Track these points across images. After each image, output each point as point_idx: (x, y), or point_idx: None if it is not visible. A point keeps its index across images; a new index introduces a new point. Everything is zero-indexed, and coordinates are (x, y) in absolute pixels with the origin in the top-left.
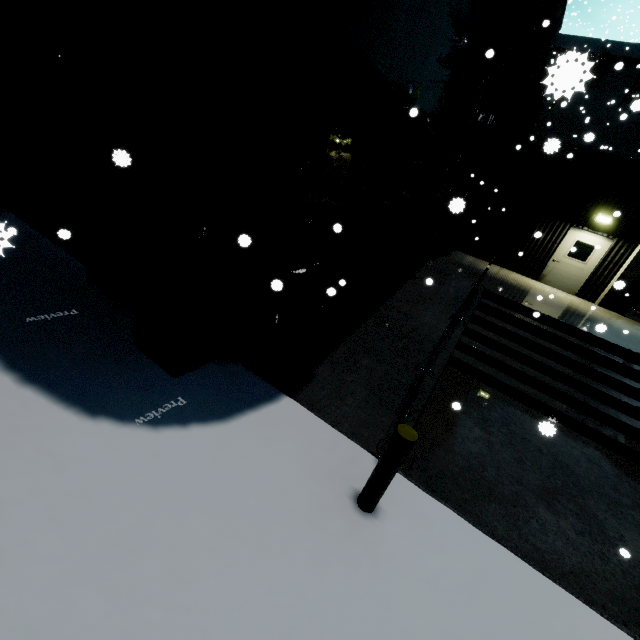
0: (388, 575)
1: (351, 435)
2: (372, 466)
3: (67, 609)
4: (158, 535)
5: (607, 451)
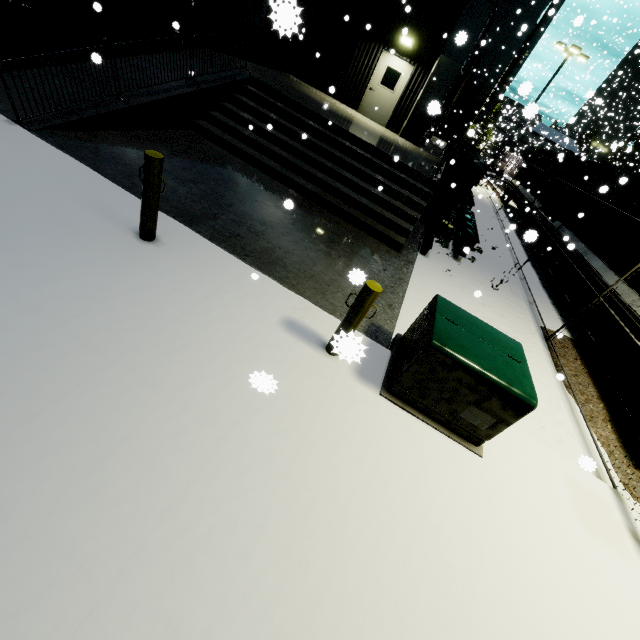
0: None
1: (0, 111)
2: None
3: None
4: None
5: (295, 193)
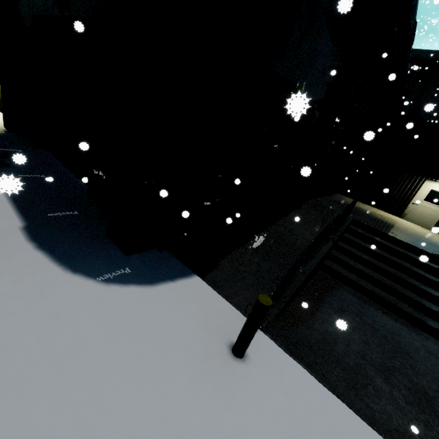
0: (244, 402)
1: (237, 306)
2: None
3: (30, 380)
4: (94, 347)
5: None
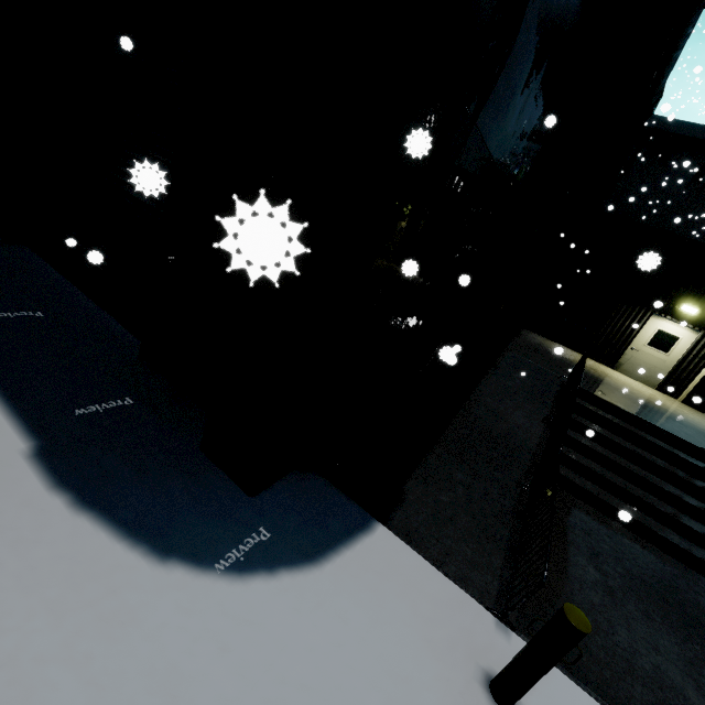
0: None
1: (459, 581)
2: (495, 631)
3: None
4: None
5: None
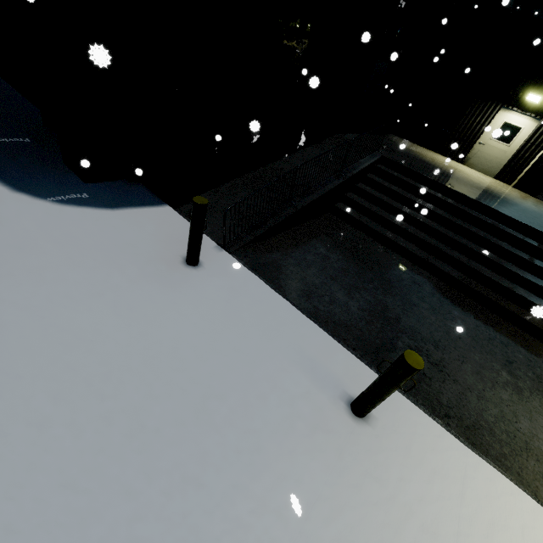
0: (185, 292)
1: (209, 233)
2: (211, 248)
3: None
4: (39, 246)
5: (438, 281)
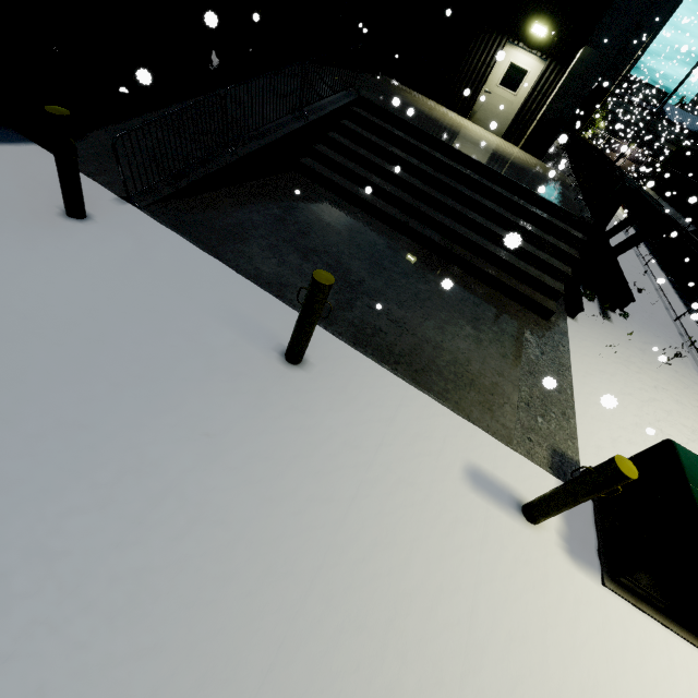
0: (64, 247)
1: (106, 184)
2: (109, 200)
3: None
4: None
5: (419, 247)
